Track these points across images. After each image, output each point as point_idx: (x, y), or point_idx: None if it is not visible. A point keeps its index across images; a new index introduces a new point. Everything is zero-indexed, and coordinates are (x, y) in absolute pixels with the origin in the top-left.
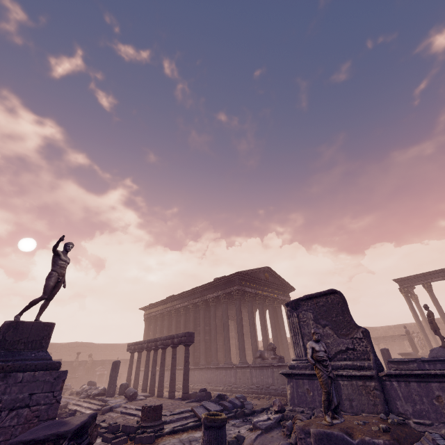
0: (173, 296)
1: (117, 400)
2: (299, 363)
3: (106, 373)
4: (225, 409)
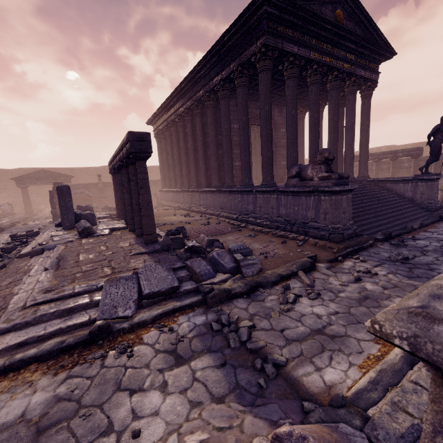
0: (171, 95)
1: (65, 236)
2: None
3: None
4: (192, 279)
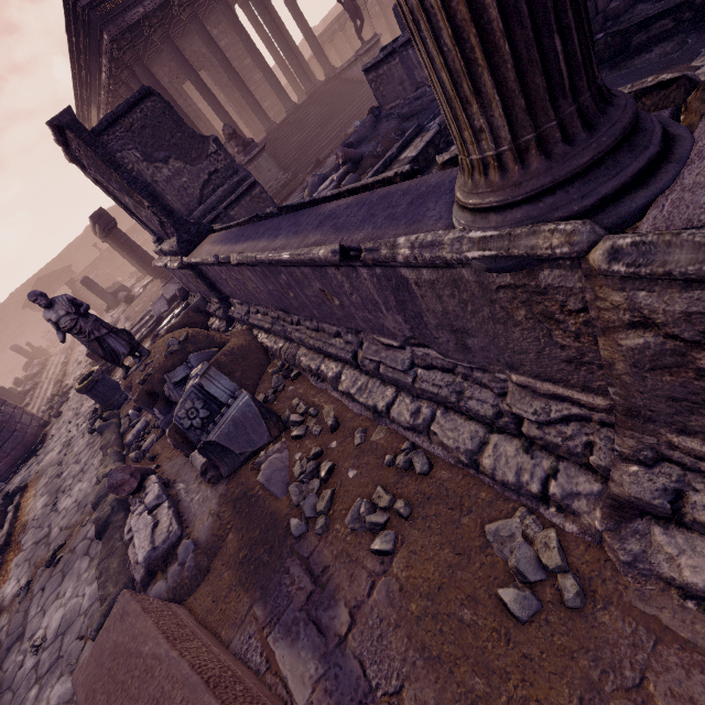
0: (77, 107)
1: (119, 311)
2: (157, 248)
3: (148, 237)
4: None
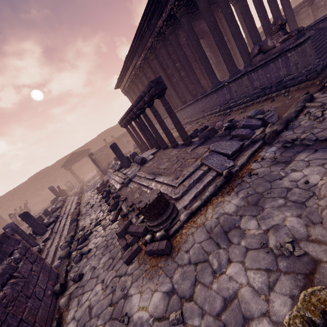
0: (127, 57)
1: (132, 169)
2: None
3: (130, 139)
4: (244, 139)
